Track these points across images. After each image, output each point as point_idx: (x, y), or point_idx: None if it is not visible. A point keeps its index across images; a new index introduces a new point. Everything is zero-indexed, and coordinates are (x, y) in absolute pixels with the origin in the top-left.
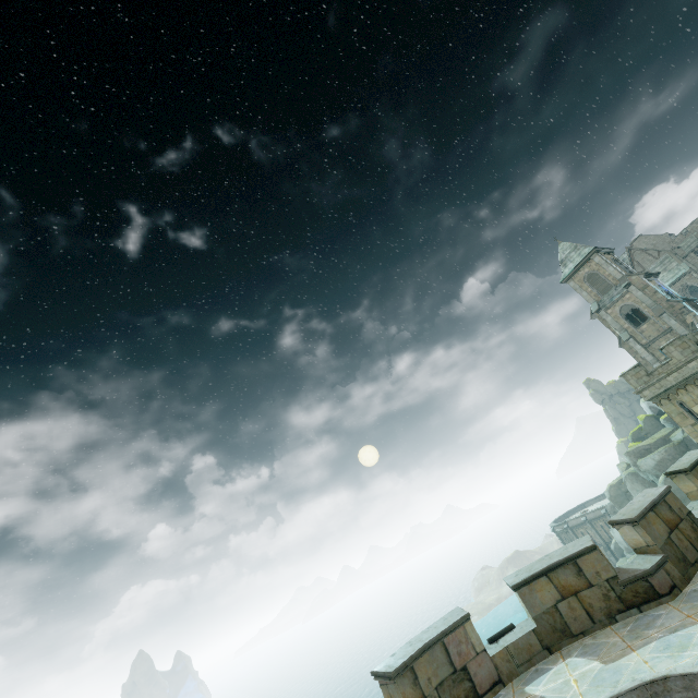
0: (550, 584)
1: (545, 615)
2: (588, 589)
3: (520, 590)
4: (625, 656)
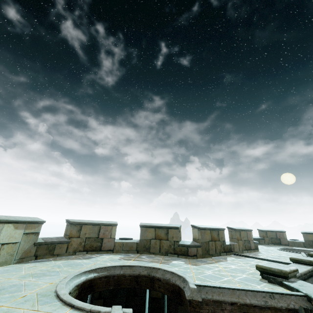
0: (312, 236)
1: (308, 241)
2: None
3: (303, 234)
4: None
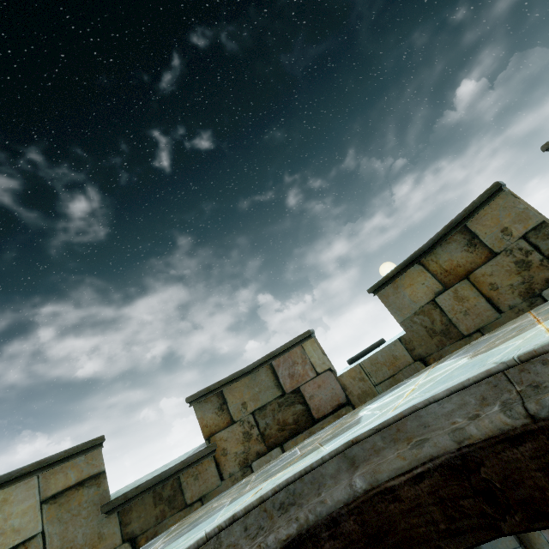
0: (424, 273)
1: (418, 317)
2: (488, 262)
3: (382, 292)
4: (517, 336)
